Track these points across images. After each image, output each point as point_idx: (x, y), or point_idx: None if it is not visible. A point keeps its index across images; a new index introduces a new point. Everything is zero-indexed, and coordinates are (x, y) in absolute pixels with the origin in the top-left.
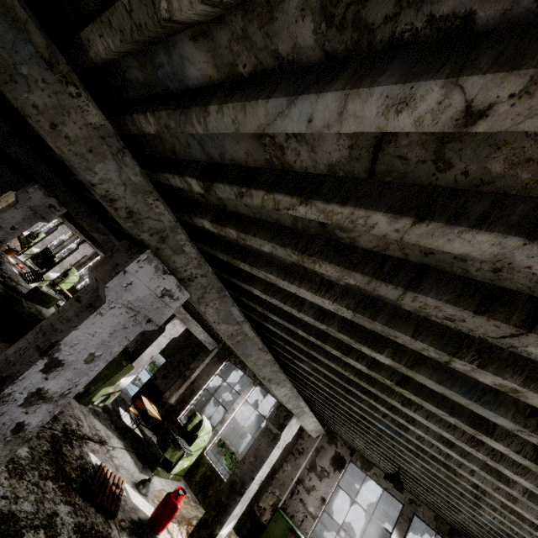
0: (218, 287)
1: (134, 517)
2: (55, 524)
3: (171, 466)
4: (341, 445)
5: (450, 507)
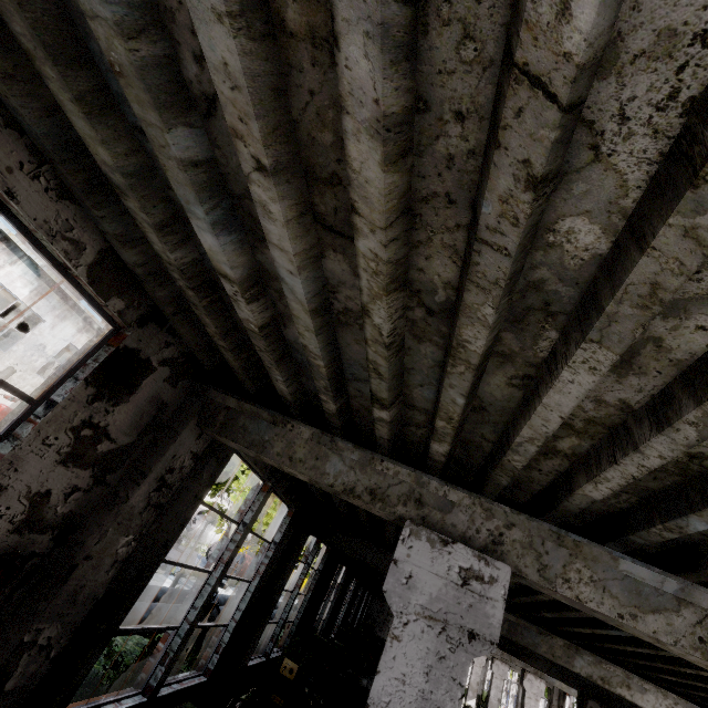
0: (549, 533)
1: None
2: None
3: None
4: None
5: None
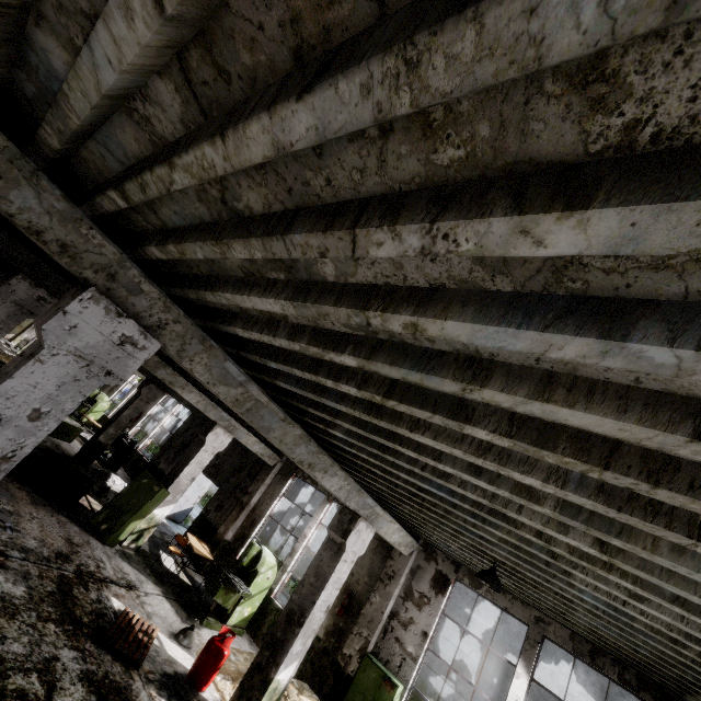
0: (200, 336)
1: (167, 670)
2: (54, 669)
3: (227, 614)
4: (443, 560)
5: (565, 603)
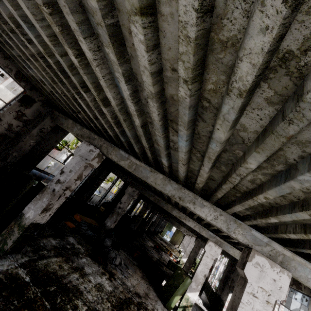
0: (110, 145)
1: None
2: None
3: None
4: None
5: None
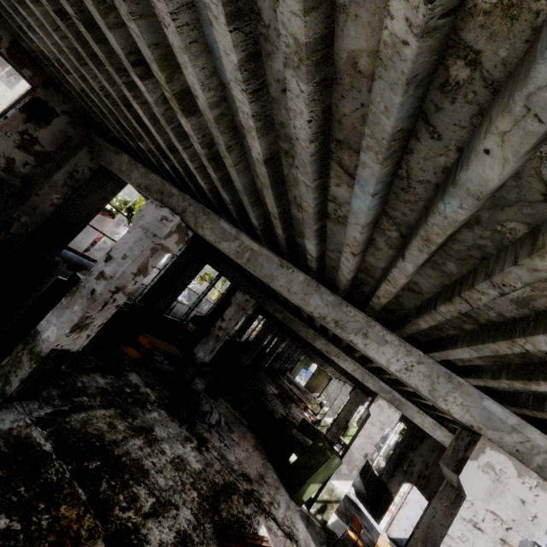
0: (201, 209)
1: None
2: (169, 510)
3: None
4: None
5: None
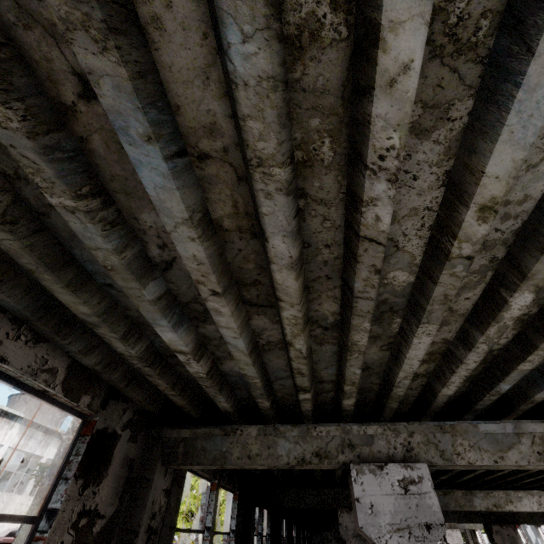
0: (435, 427)
1: None
2: None
3: None
4: None
5: None
